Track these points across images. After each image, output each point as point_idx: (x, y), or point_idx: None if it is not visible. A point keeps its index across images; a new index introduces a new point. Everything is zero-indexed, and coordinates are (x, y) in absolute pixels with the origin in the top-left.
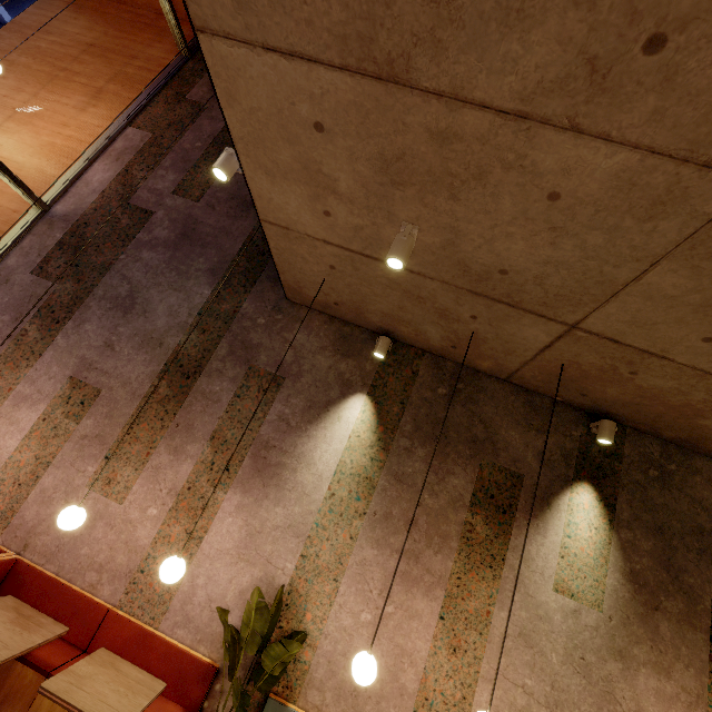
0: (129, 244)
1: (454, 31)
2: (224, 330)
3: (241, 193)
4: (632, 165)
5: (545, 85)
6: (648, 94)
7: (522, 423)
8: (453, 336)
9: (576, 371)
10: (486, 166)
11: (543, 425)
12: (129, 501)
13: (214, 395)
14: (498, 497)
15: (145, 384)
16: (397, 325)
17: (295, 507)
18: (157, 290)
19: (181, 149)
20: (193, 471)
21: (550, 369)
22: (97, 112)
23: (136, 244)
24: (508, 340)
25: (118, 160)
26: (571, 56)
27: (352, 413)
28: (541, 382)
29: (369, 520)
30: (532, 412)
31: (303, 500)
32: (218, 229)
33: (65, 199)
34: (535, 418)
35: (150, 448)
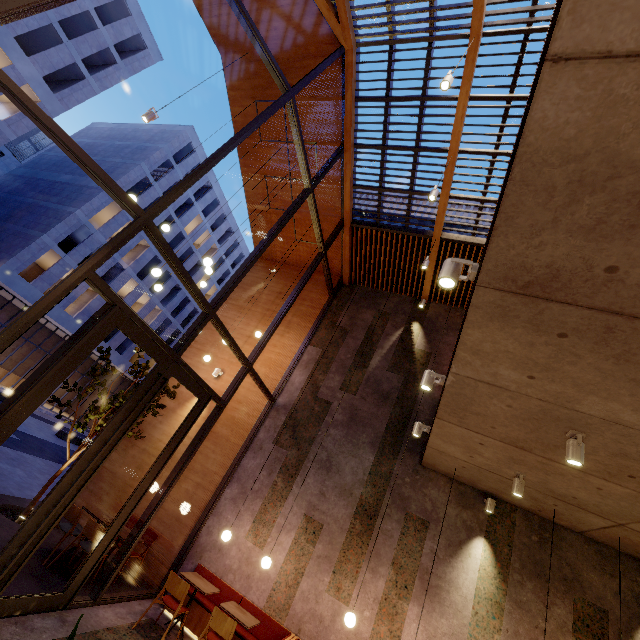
0: (322, 424)
1: (552, 452)
2: (386, 486)
3: (379, 388)
4: (633, 493)
5: (590, 469)
6: (633, 483)
7: (597, 567)
8: (539, 507)
9: (629, 541)
10: (564, 473)
11: (613, 570)
12: (352, 604)
13: (388, 532)
14: (592, 627)
15: (347, 521)
16: (499, 493)
17: (453, 620)
18: (343, 456)
19: (340, 359)
20: (385, 586)
21: (610, 536)
22: (290, 337)
23: (325, 424)
24: (579, 518)
25: (306, 368)
26: (599, 468)
27: (477, 551)
28: (605, 540)
29: (504, 635)
30: (603, 559)
31: (457, 614)
32: (370, 414)
33: (282, 394)
34: (606, 564)
35: (358, 568)
